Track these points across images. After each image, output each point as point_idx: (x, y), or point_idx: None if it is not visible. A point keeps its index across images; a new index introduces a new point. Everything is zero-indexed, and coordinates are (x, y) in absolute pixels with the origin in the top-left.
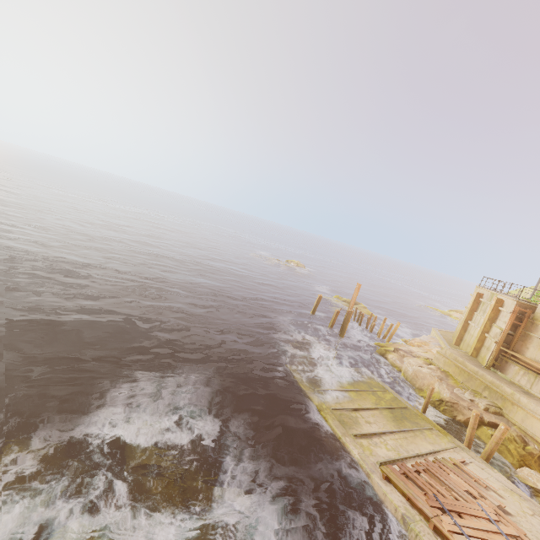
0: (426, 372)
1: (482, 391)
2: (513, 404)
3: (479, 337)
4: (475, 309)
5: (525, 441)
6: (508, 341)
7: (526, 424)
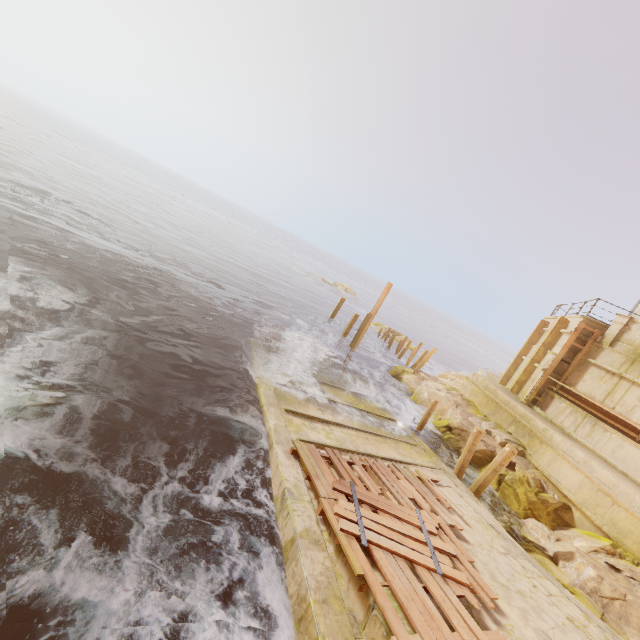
0: (442, 396)
1: (507, 426)
2: (542, 442)
3: (526, 368)
4: (535, 341)
5: (542, 487)
6: (561, 370)
7: (552, 469)
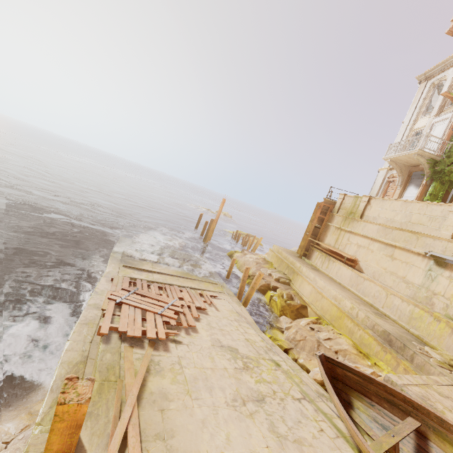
0: (251, 260)
1: (285, 270)
2: (297, 274)
3: (303, 237)
4: None
5: (292, 298)
6: (316, 233)
7: (301, 288)
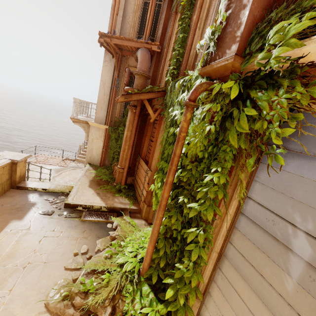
0: None
1: None
2: None
3: None
4: None
5: None
6: None
7: None
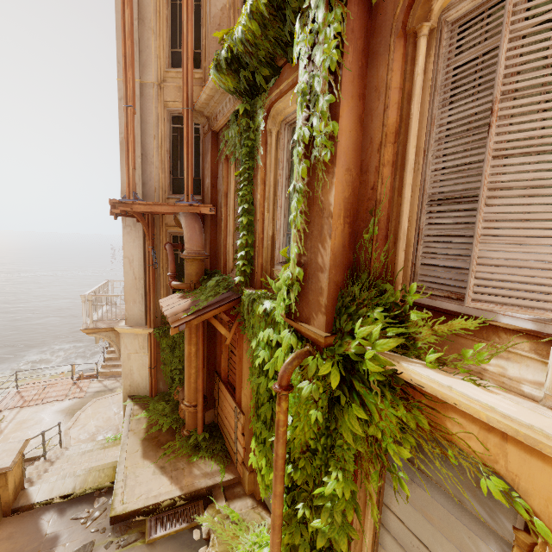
0: None
1: None
2: None
3: None
4: None
5: None
6: None
7: None
